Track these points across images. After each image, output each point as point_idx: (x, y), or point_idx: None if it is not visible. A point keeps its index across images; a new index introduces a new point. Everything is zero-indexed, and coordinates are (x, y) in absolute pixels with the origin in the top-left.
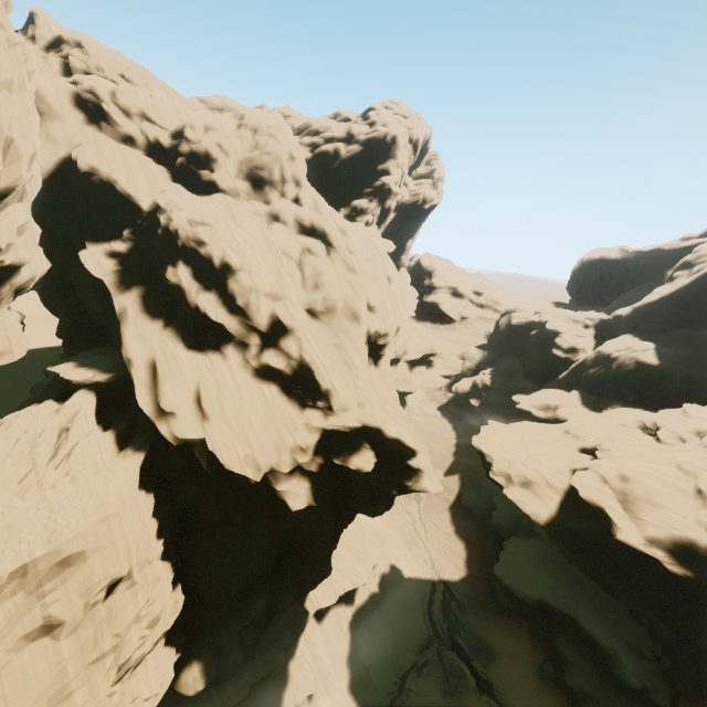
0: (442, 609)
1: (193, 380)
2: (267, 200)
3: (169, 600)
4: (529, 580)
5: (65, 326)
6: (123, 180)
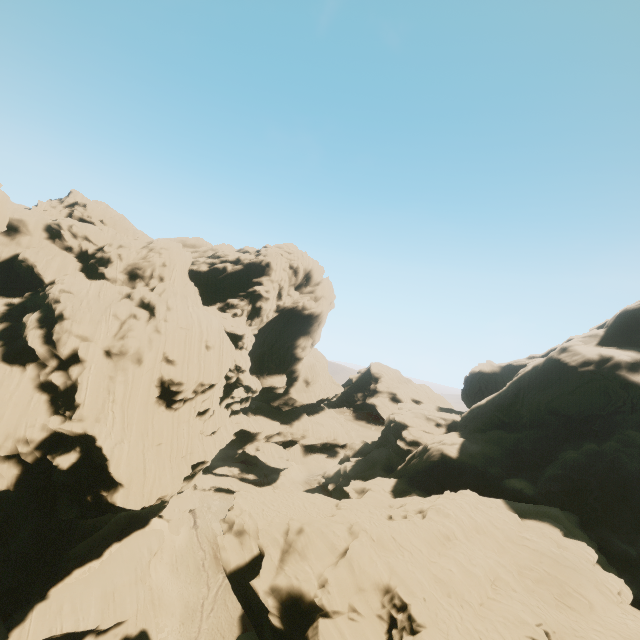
0: None
1: None
2: (135, 287)
3: None
4: None
5: None
6: (40, 266)
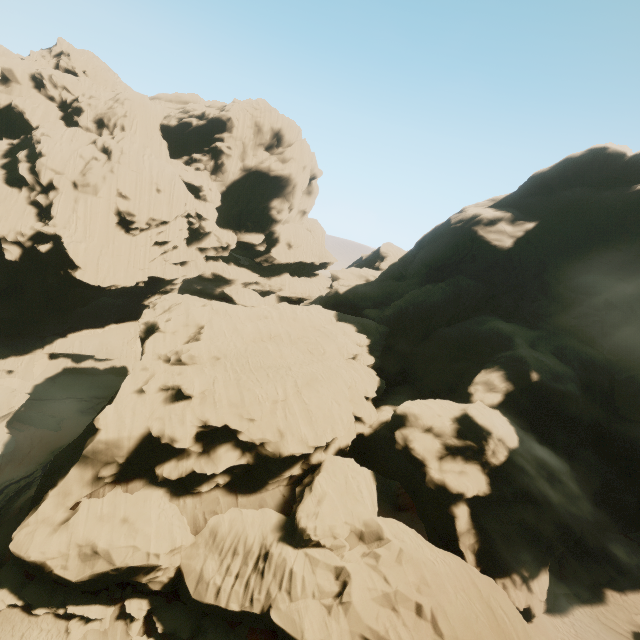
0: None
1: None
2: (102, 135)
3: None
4: None
5: None
6: (28, 113)
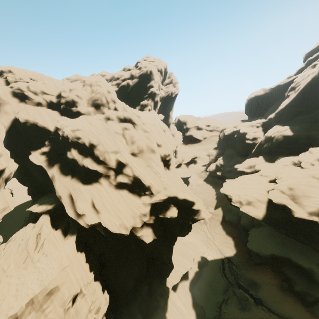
0: (229, 270)
1: (89, 197)
2: (103, 112)
3: (102, 298)
4: (264, 246)
5: (30, 189)
6: (40, 121)
